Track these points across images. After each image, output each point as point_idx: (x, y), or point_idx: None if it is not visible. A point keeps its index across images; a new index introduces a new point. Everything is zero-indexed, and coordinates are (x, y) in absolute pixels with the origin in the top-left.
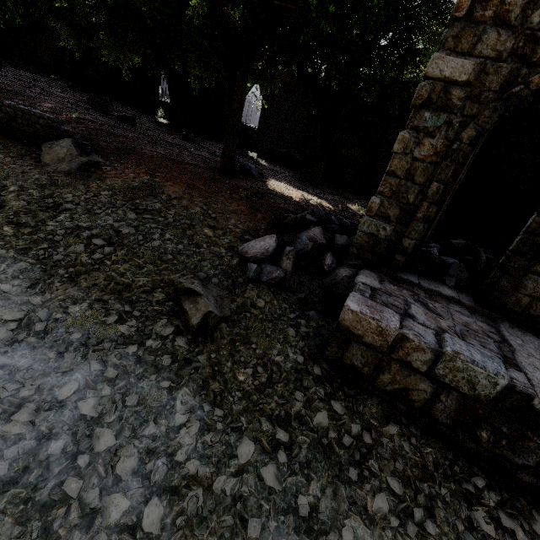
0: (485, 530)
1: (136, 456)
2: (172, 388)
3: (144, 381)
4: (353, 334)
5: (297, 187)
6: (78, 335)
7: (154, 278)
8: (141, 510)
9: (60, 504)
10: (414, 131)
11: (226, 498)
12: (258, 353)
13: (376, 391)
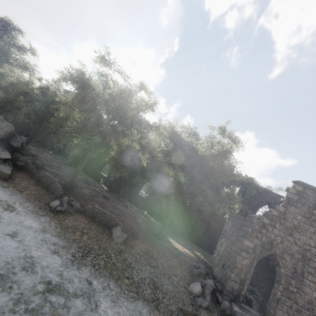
0: None
1: None
2: None
3: None
4: None
5: (176, 241)
6: None
7: (175, 306)
8: None
9: None
10: (241, 256)
11: None
12: None
13: None
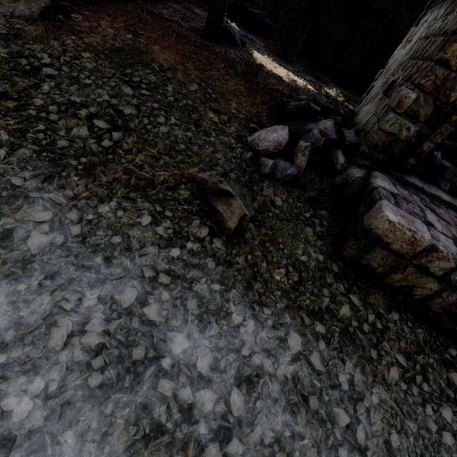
0: None
1: (210, 356)
2: (222, 290)
3: (196, 285)
4: (381, 241)
5: (278, 63)
6: (118, 239)
7: (174, 172)
8: (226, 399)
9: (159, 402)
10: None
11: (288, 382)
12: (286, 254)
13: (382, 285)
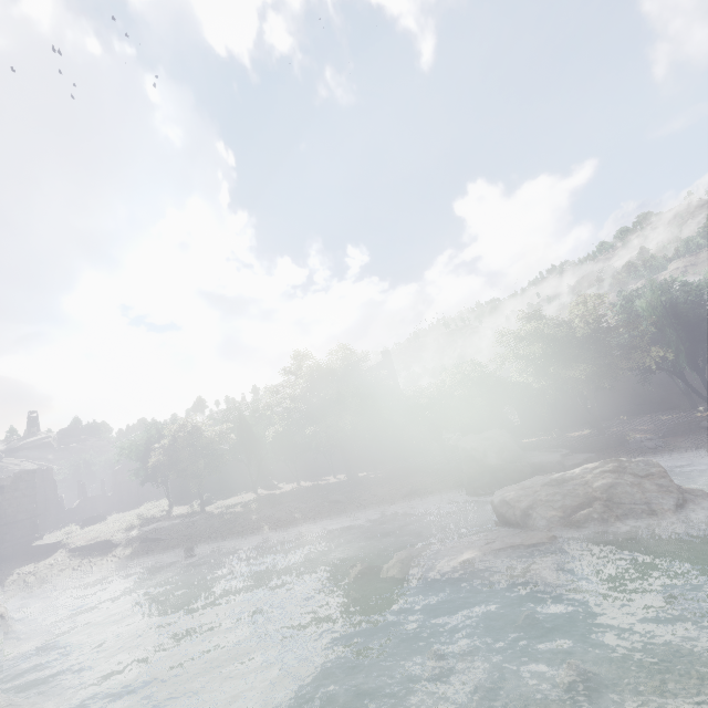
0: None
1: None
2: None
3: None
4: None
5: None
6: None
7: None
8: None
9: None
10: None
11: None
12: None
13: None
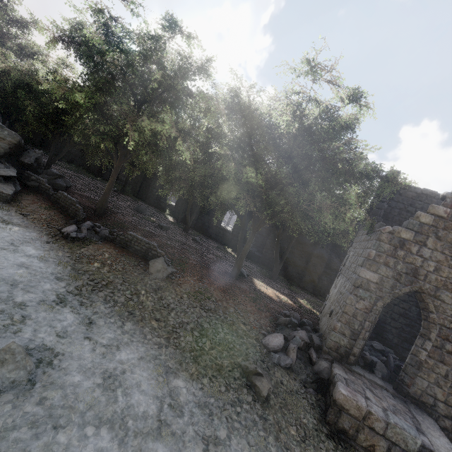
0: None
1: None
2: (264, 436)
3: (251, 431)
4: (343, 408)
5: (267, 284)
6: (213, 398)
7: (230, 360)
8: None
9: None
10: (355, 296)
11: None
12: (294, 416)
13: (357, 446)
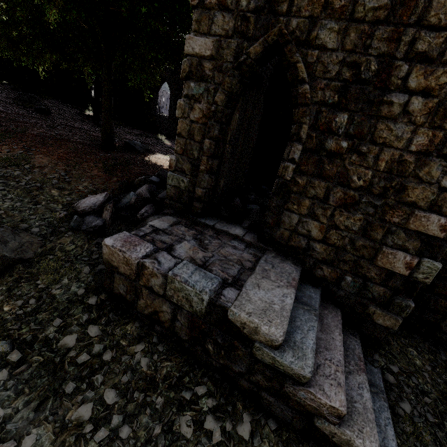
0: (183, 432)
1: None
2: None
3: None
4: (112, 266)
5: None
6: None
7: None
8: None
9: None
10: (187, 98)
11: None
12: (39, 288)
13: (140, 316)
